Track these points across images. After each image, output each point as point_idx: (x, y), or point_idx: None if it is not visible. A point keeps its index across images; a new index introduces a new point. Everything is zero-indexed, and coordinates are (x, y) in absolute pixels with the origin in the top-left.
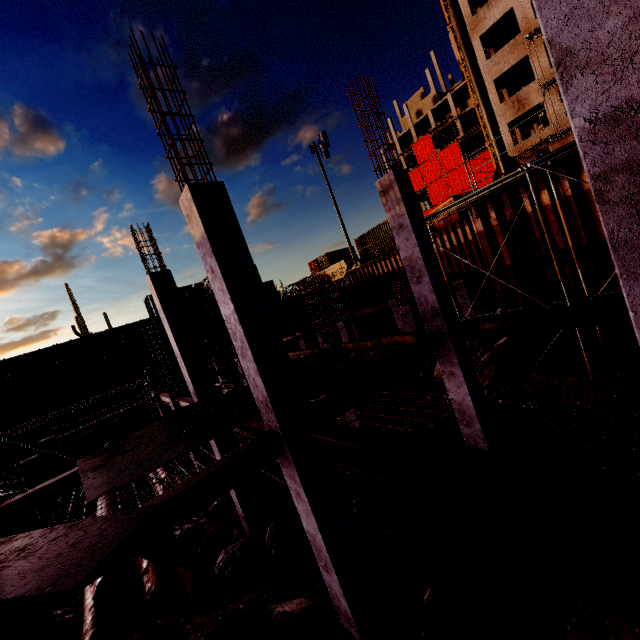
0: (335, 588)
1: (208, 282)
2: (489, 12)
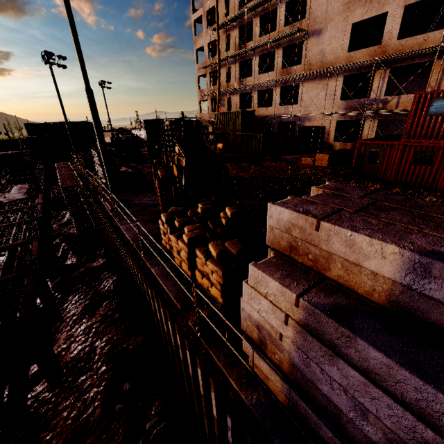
0: None
1: (58, 125)
2: (199, 40)
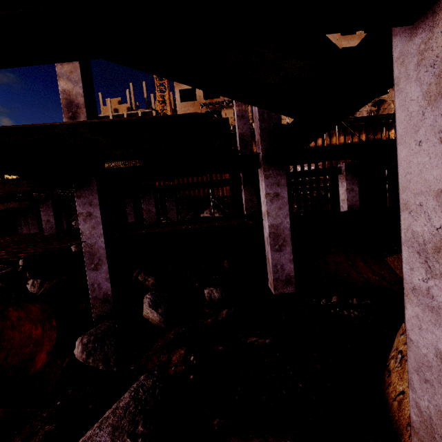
0: (284, 260)
1: None
2: None
